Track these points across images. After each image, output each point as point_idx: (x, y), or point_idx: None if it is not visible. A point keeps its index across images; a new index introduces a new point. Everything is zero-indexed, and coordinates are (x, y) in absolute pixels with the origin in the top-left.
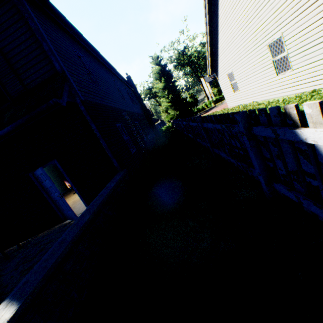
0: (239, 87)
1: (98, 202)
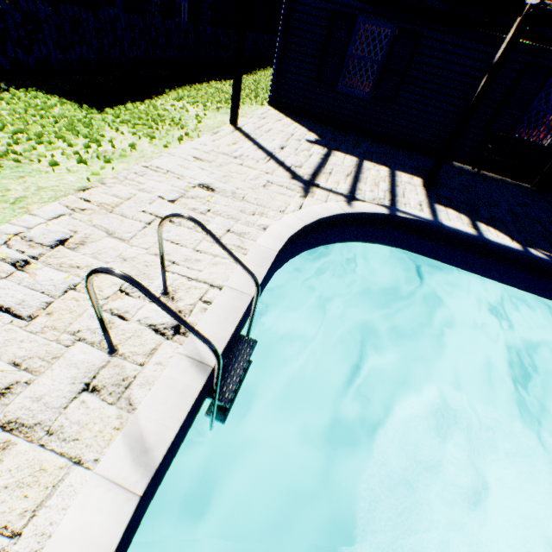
0: None
1: None
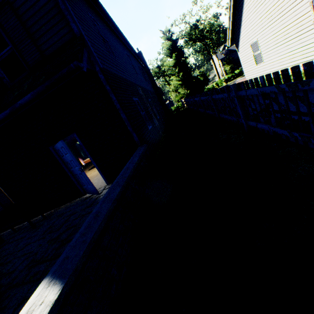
0: (264, 58)
1: (125, 175)
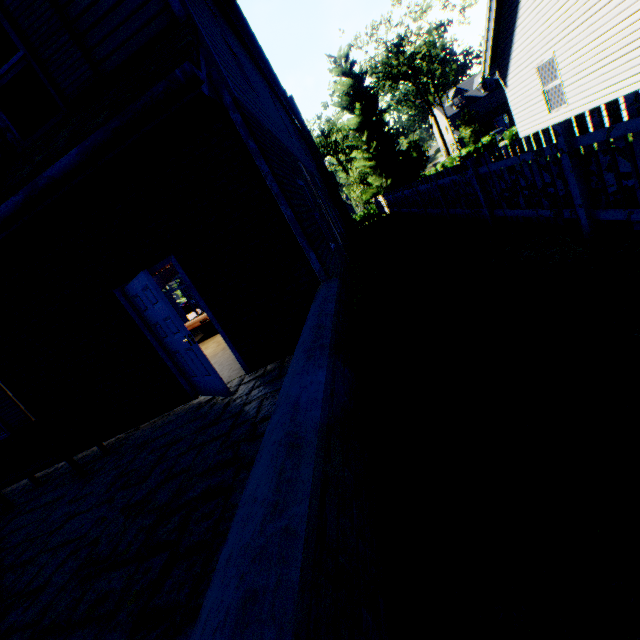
0: (569, 96)
1: (322, 341)
